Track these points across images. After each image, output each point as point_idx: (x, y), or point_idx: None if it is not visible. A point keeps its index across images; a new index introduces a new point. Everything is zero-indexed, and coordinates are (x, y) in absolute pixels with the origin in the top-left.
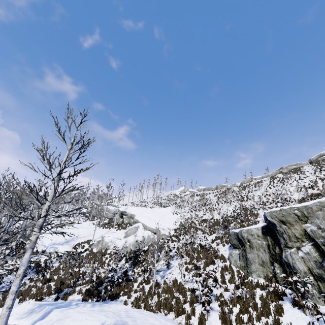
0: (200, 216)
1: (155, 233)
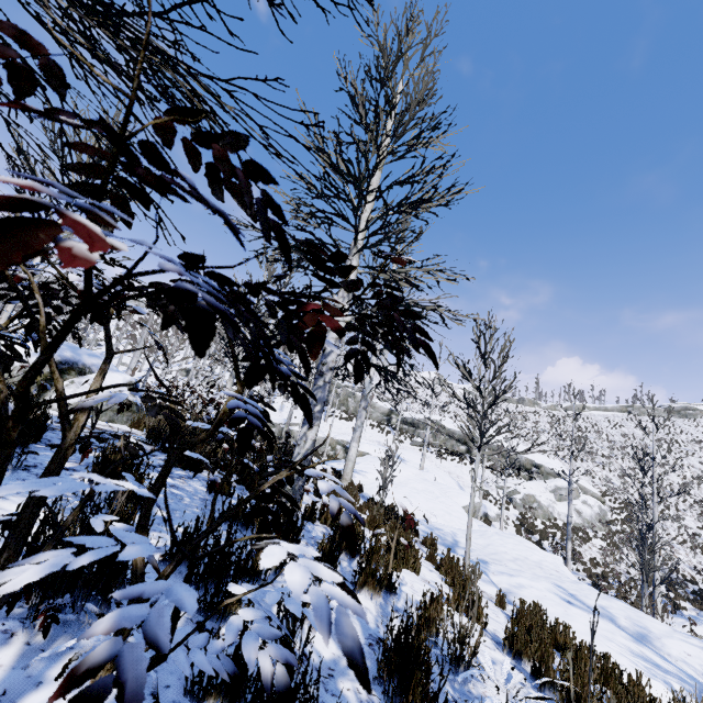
0: (603, 474)
1: (603, 503)
